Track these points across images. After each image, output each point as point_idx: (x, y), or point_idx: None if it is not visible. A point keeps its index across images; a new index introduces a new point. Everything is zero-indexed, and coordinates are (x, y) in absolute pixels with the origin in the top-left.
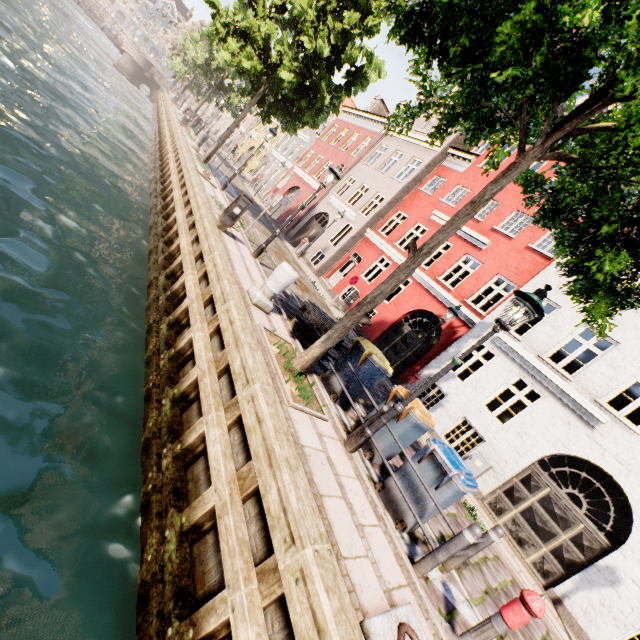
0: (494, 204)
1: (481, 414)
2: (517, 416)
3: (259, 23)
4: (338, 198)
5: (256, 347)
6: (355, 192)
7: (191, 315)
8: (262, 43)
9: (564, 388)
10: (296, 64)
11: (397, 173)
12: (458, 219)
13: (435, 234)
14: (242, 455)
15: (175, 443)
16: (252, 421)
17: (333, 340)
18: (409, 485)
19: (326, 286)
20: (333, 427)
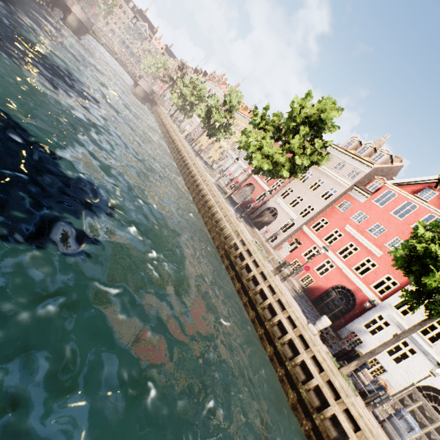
0: (383, 229)
1: (384, 356)
2: (404, 361)
3: (269, 141)
4: (282, 200)
5: (337, 372)
6: (294, 199)
7: (297, 347)
8: (271, 153)
9: (429, 351)
10: (288, 164)
11: (321, 194)
12: (415, 329)
13: (405, 333)
14: (350, 424)
15: (318, 414)
16: (356, 414)
17: (360, 365)
18: (395, 428)
19: (280, 257)
20: (360, 399)
